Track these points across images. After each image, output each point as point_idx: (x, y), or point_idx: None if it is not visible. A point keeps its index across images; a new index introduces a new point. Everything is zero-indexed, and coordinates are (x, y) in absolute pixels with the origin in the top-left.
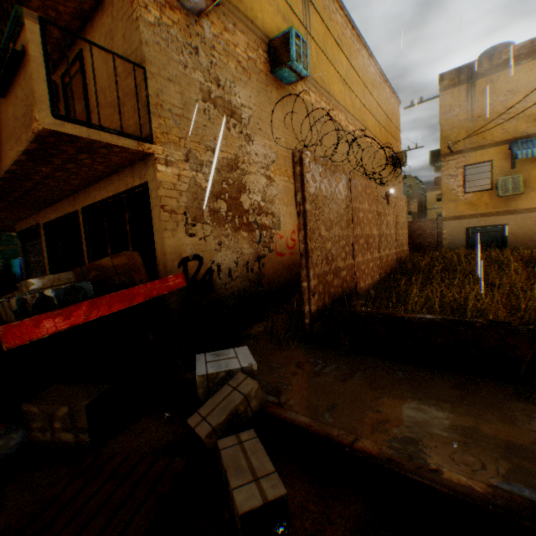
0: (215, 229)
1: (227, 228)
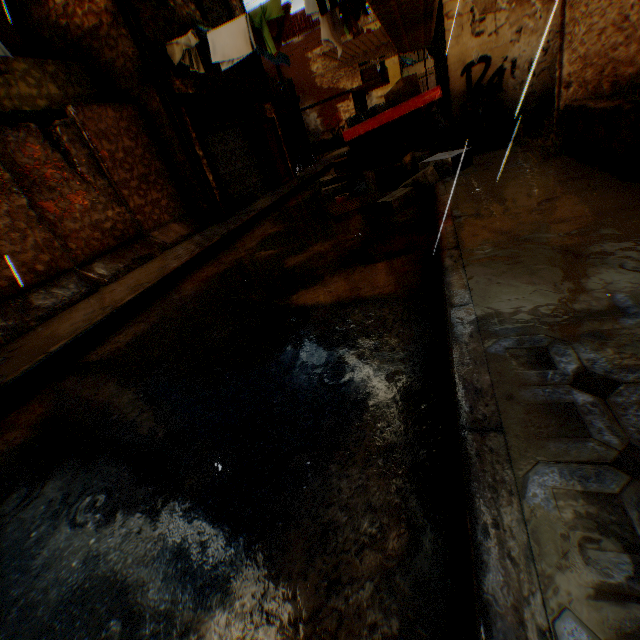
0: (513, 15)
1: (533, 4)
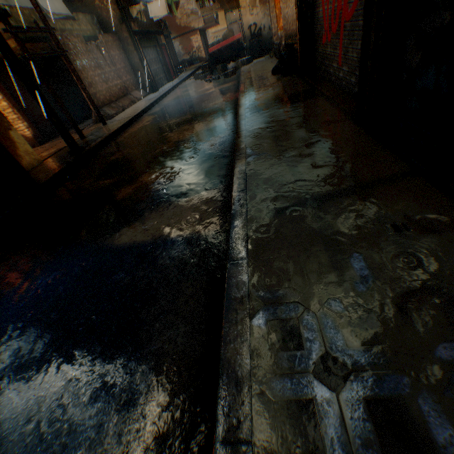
0: (262, 10)
1: (267, 7)
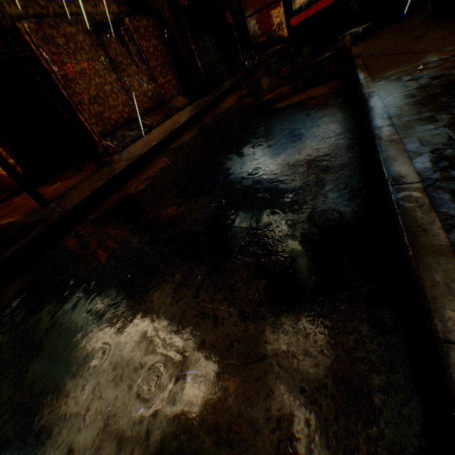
0: None
1: None
